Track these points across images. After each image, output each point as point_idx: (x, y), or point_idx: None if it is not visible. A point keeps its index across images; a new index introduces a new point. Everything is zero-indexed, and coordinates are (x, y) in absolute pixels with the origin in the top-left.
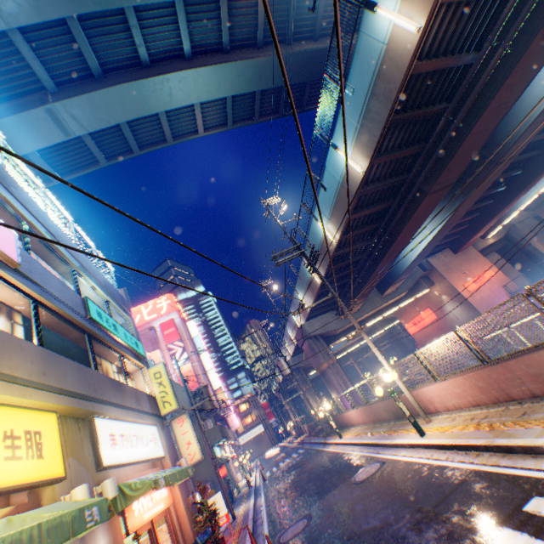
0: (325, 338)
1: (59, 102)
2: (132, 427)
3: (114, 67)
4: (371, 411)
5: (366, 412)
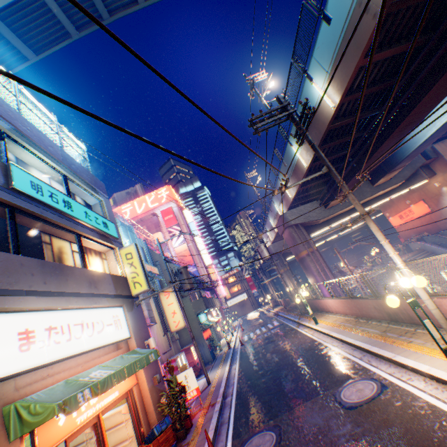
0: (306, 228)
1: None
2: (75, 315)
3: None
4: (356, 306)
5: (349, 305)
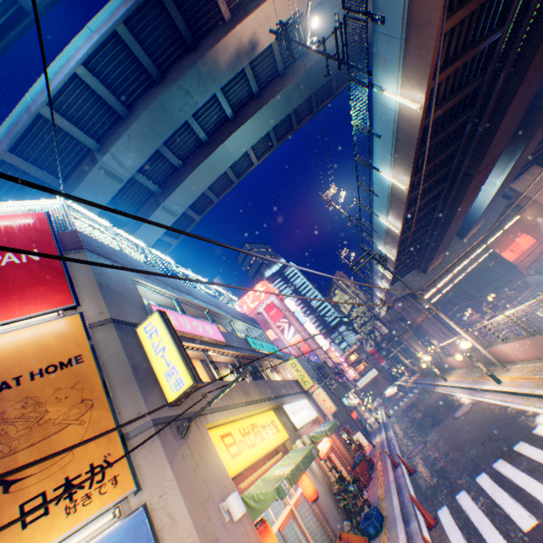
0: (413, 295)
1: (167, 200)
2: (297, 404)
3: (187, 156)
4: (466, 359)
5: (463, 360)
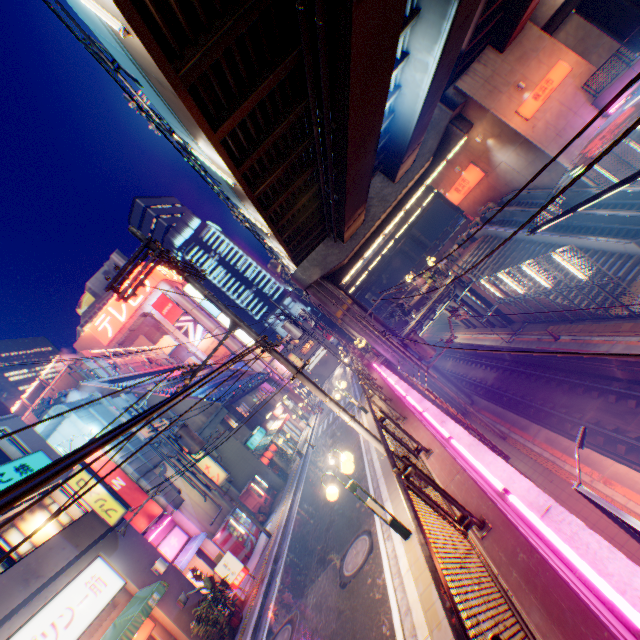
0: (333, 276)
1: None
2: None
3: None
4: None
5: None
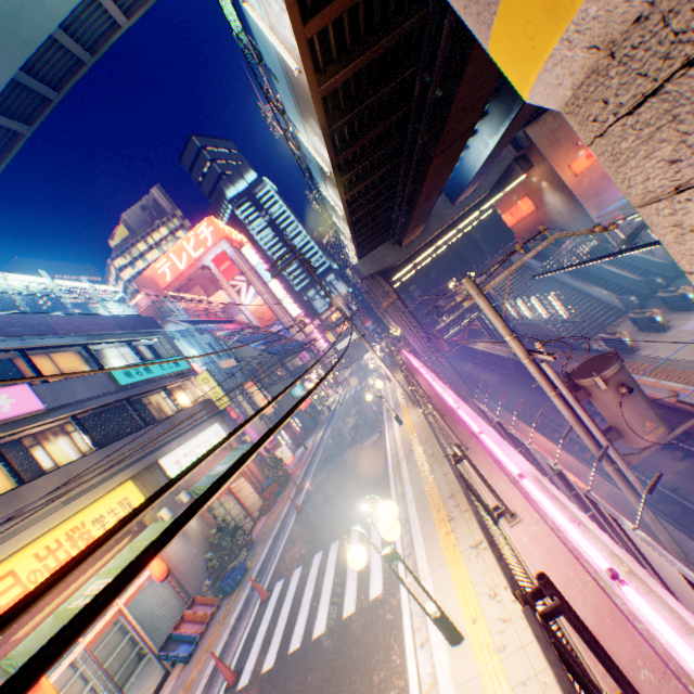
0: (386, 273)
1: None
2: (193, 442)
3: None
4: None
5: None
